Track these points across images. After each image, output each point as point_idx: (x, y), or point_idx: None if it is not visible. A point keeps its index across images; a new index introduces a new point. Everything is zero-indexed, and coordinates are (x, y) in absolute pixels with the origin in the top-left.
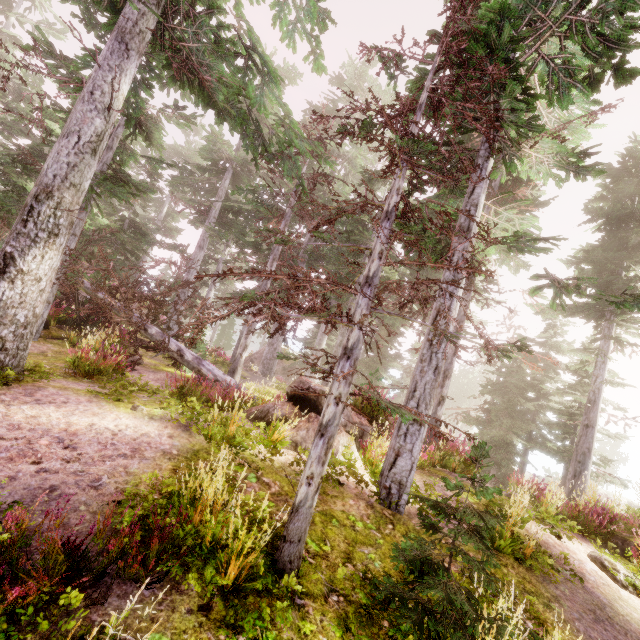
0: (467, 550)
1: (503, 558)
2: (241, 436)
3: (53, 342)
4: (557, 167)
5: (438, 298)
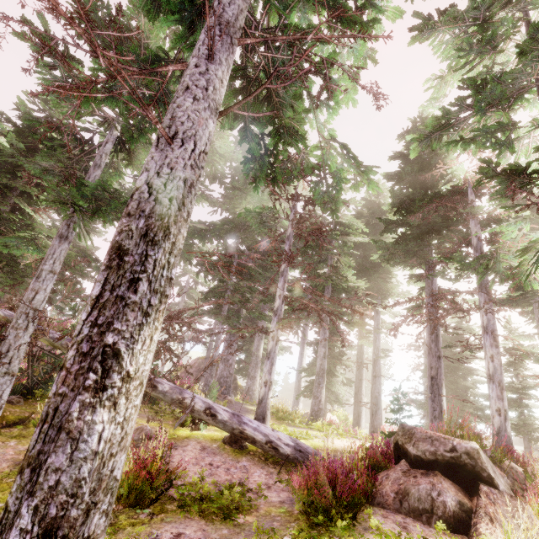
0: None
1: None
2: None
3: (12, 433)
4: None
5: None
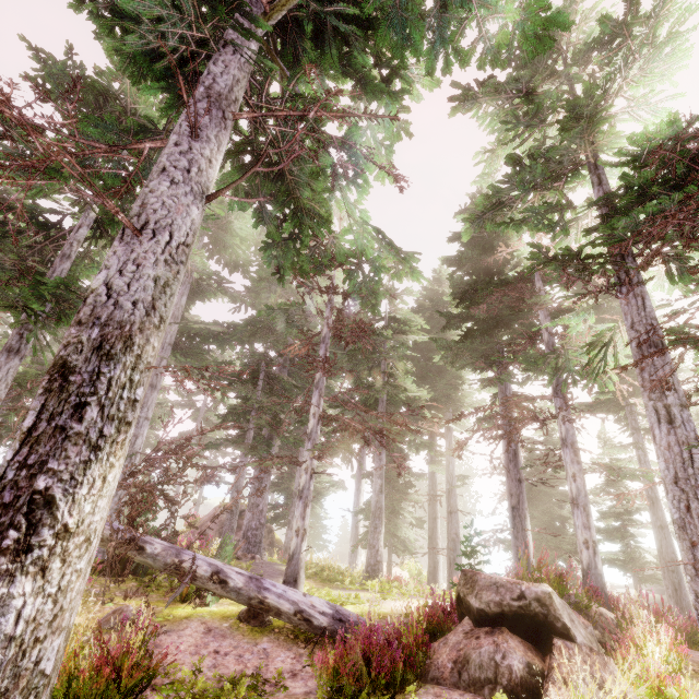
0: None
1: None
2: None
3: None
4: None
5: (678, 429)
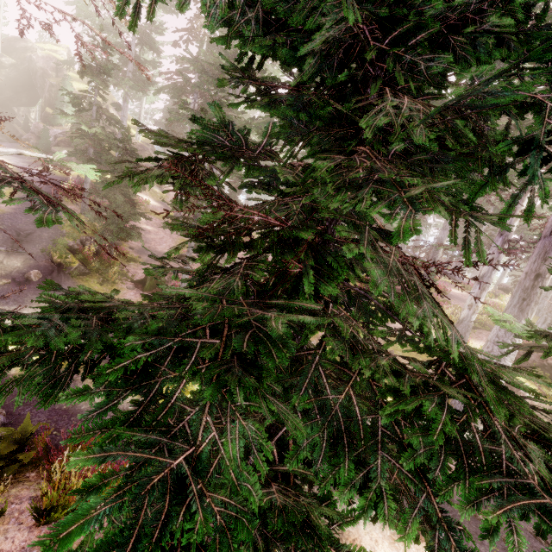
0: None
1: None
2: (493, 297)
3: None
4: None
5: None
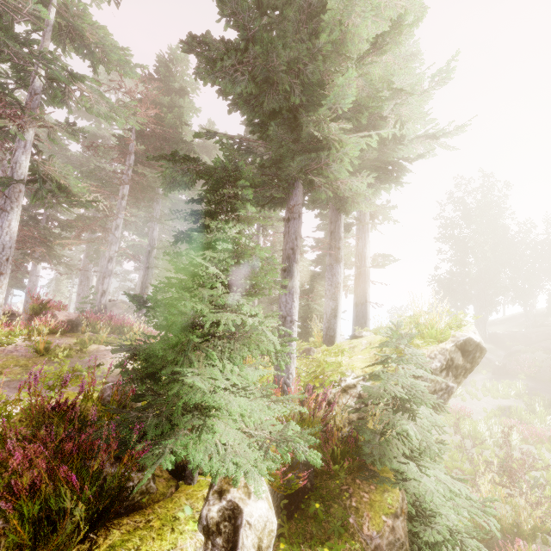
0: (5, 358)
1: (36, 358)
2: None
3: None
4: (68, 133)
5: None
